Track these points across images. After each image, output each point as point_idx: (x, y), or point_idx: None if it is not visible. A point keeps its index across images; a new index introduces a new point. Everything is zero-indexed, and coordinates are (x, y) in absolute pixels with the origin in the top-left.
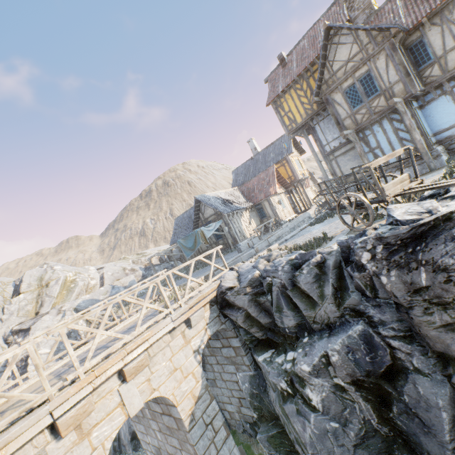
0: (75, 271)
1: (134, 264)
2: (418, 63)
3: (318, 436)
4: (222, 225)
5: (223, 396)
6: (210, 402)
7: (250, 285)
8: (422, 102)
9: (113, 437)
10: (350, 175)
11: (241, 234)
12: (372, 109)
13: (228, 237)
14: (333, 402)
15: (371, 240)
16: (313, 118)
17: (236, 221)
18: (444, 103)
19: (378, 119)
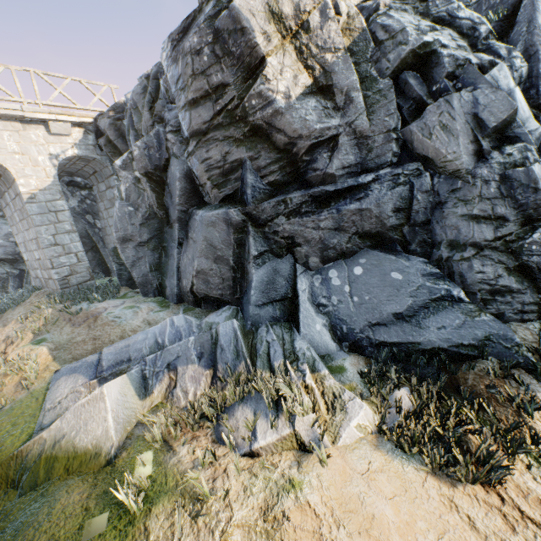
0: None
1: None
2: None
3: (120, 218)
4: None
5: (111, 243)
6: (60, 199)
7: (114, 110)
8: None
9: None
10: None
11: None
12: None
13: None
14: (133, 192)
15: (167, 39)
16: None
17: None
18: None
19: None
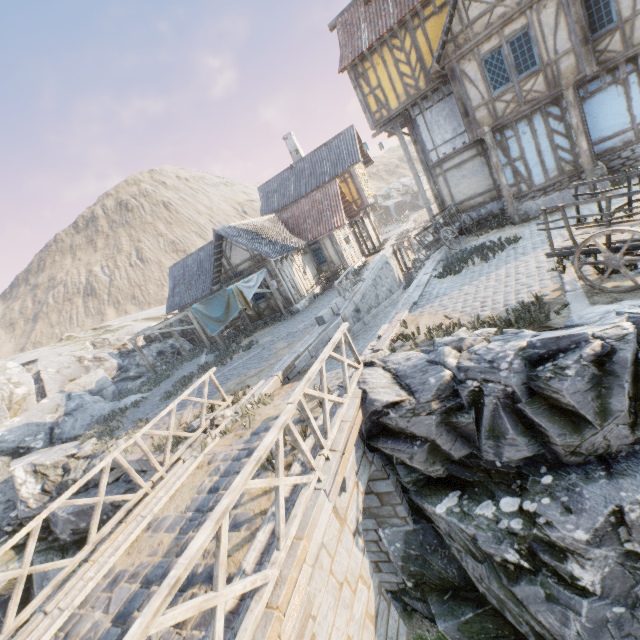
0: None
1: (97, 349)
2: (593, 26)
3: (590, 630)
4: (267, 278)
5: None
6: (388, 611)
7: (437, 397)
8: (585, 92)
9: None
10: (463, 201)
11: (295, 291)
12: (522, 94)
13: (277, 297)
14: (619, 578)
15: None
16: (415, 103)
17: (286, 270)
18: (613, 97)
19: (528, 112)
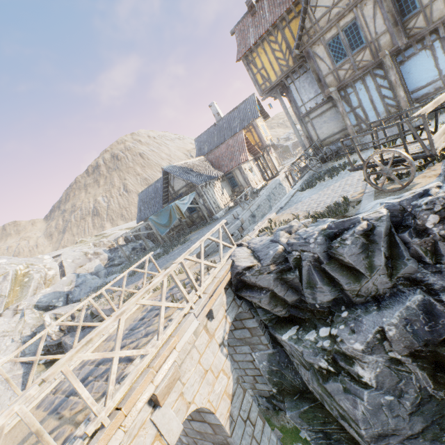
0: (26, 263)
1: (96, 247)
2: (403, 13)
3: (371, 411)
4: (196, 197)
5: None
6: (243, 395)
7: (274, 262)
8: (403, 57)
9: None
10: (325, 138)
11: (216, 205)
12: (356, 63)
13: (203, 210)
14: (388, 376)
15: (441, 200)
16: (287, 76)
17: (209, 192)
18: (424, 58)
19: (361, 75)
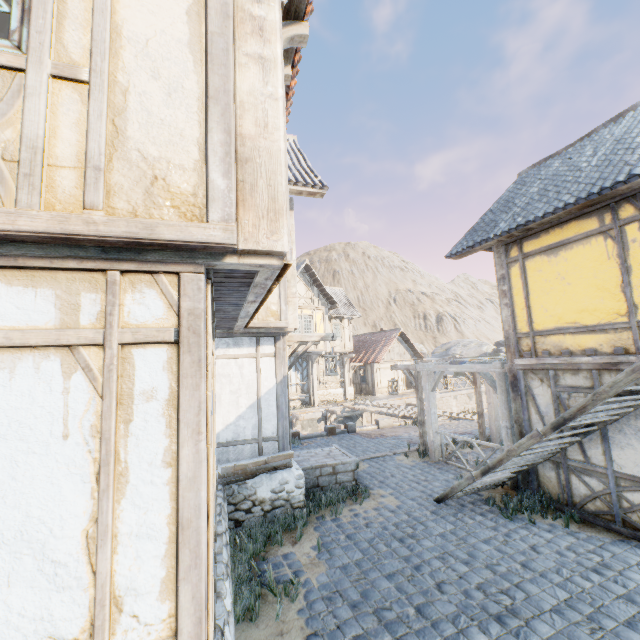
0: None
1: None
2: None
3: None
4: None
5: None
6: None
7: None
8: None
9: None
10: None
11: None
12: None
13: None
14: None
15: None
16: None
17: None
18: None
19: None
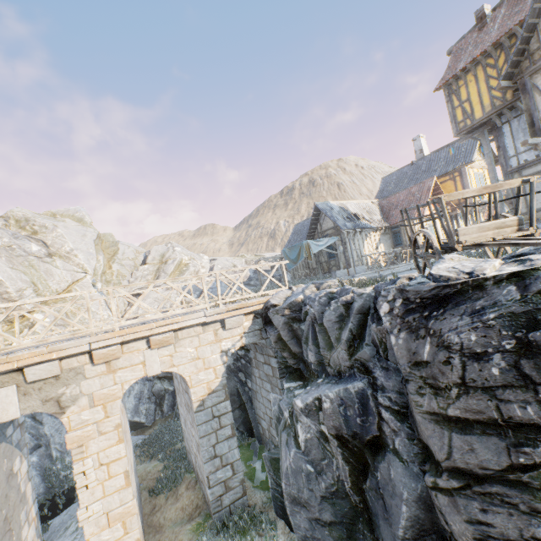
0: (191, 257)
1: (246, 264)
2: None
3: (293, 470)
4: (338, 243)
5: (260, 410)
6: (224, 400)
7: (290, 308)
8: None
9: (131, 383)
10: (538, 209)
11: (358, 258)
12: None
13: (341, 259)
14: (315, 447)
15: (394, 290)
16: (502, 112)
17: (357, 242)
18: None
19: None
